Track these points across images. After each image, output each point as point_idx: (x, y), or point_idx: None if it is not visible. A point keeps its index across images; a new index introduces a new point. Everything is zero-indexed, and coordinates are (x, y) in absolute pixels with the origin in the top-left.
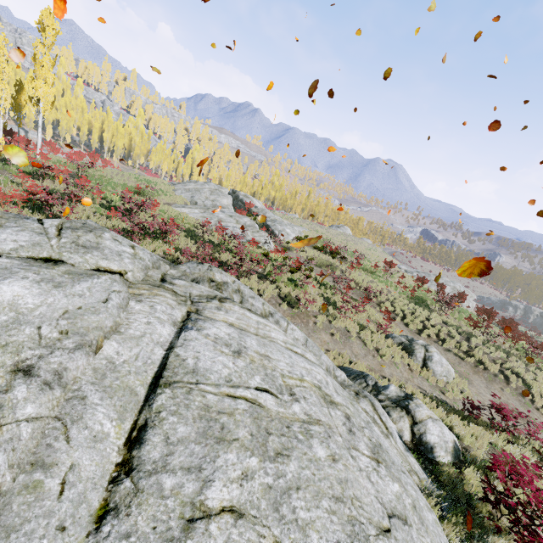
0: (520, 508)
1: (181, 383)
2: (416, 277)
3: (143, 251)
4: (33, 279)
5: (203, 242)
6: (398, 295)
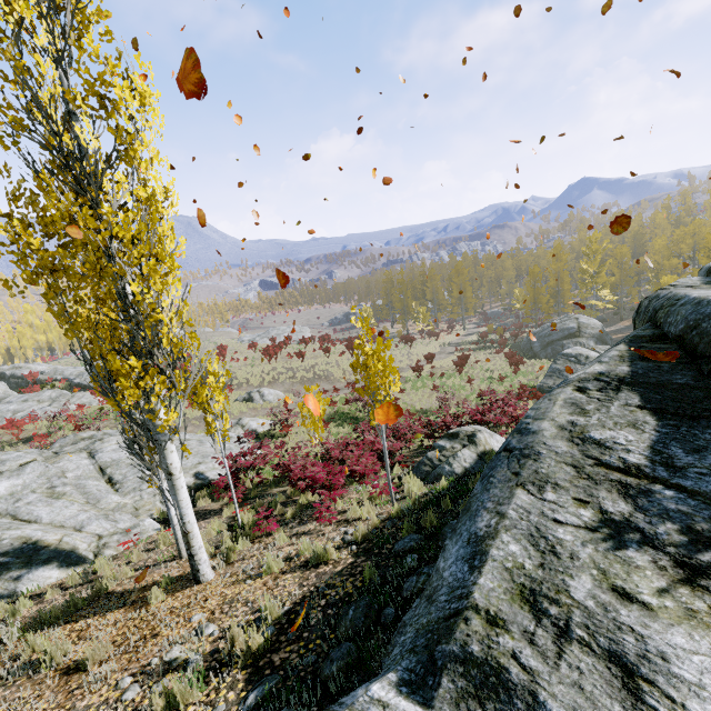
0: (299, 425)
1: (112, 465)
2: (248, 346)
3: (27, 450)
4: (5, 479)
5: (24, 439)
6: (237, 369)
